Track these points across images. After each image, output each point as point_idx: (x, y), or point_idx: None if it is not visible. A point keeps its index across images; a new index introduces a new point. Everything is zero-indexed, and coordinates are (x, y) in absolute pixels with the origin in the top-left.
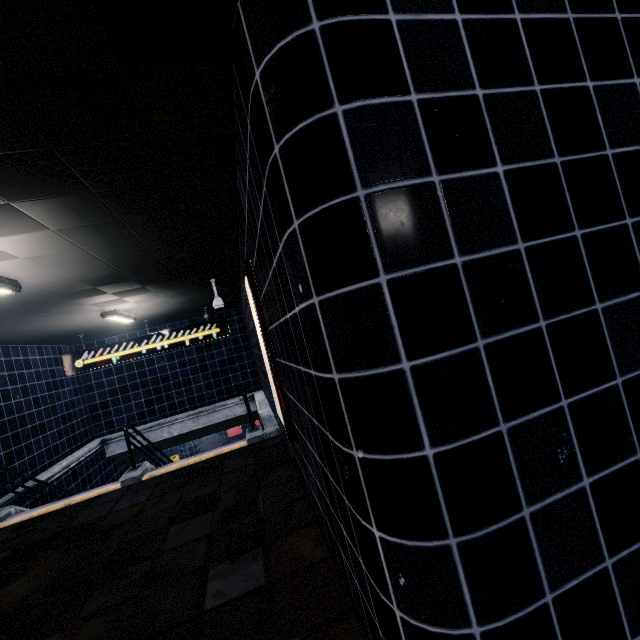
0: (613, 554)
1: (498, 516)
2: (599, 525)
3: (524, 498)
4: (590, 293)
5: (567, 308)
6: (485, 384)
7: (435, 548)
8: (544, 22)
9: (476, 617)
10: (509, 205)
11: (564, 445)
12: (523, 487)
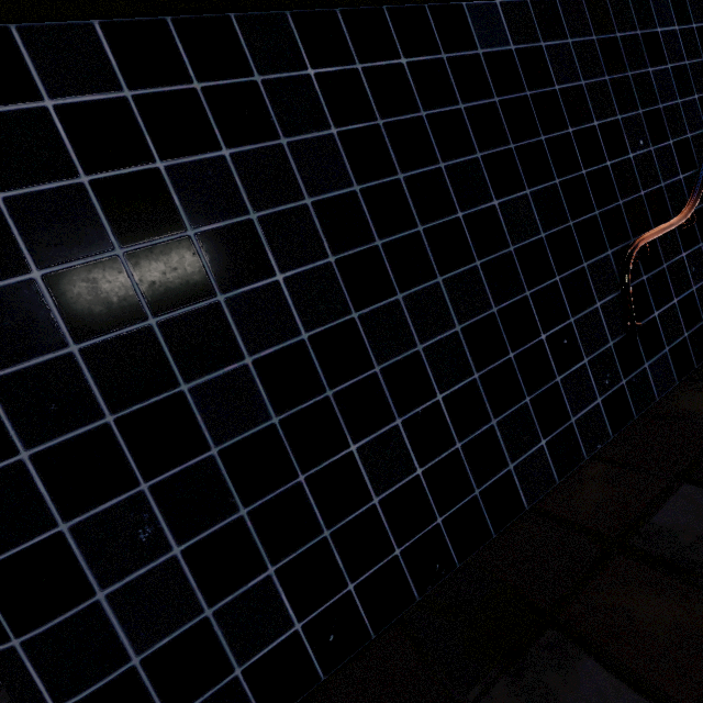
0: (214, 604)
1: (64, 608)
2: (196, 584)
3: (98, 584)
4: (173, 377)
5: (143, 397)
6: (35, 492)
7: (3, 651)
8: (90, 105)
9: (53, 699)
10: (54, 310)
11: (147, 524)
12: (95, 574)
